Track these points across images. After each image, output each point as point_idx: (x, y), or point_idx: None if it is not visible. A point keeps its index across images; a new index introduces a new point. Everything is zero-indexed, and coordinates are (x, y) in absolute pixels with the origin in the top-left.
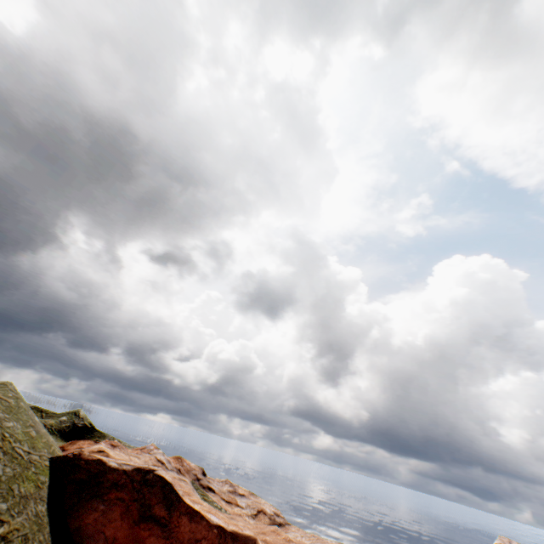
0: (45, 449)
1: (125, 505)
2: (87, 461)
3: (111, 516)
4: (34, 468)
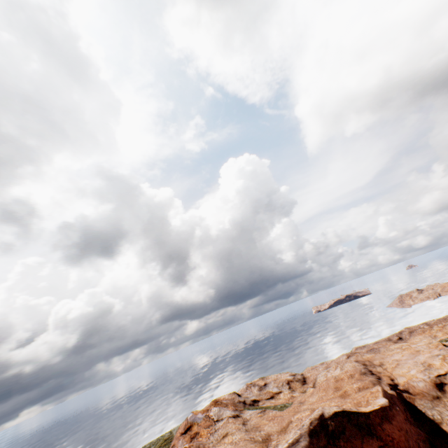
0: None
1: None
2: None
3: None
4: None
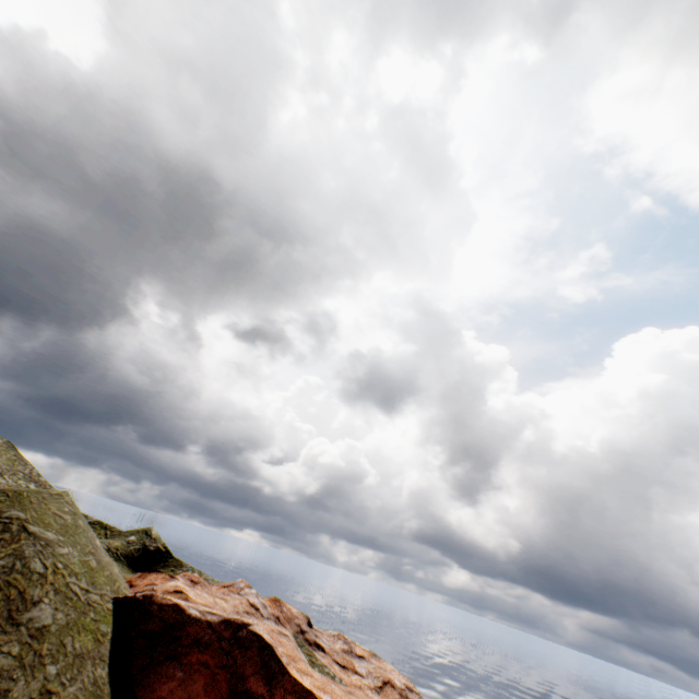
0: (107, 585)
1: (210, 673)
2: (160, 605)
3: (192, 688)
4: (93, 614)
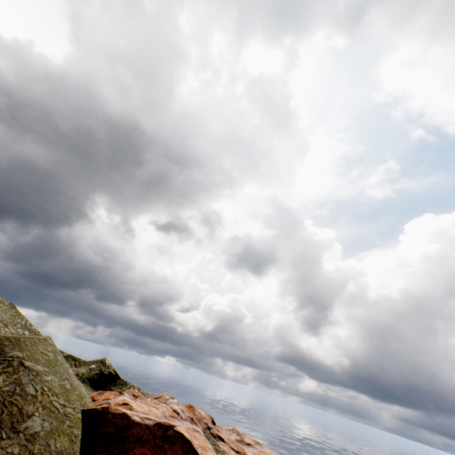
0: (78, 401)
1: None
2: (113, 414)
3: None
4: (68, 422)
